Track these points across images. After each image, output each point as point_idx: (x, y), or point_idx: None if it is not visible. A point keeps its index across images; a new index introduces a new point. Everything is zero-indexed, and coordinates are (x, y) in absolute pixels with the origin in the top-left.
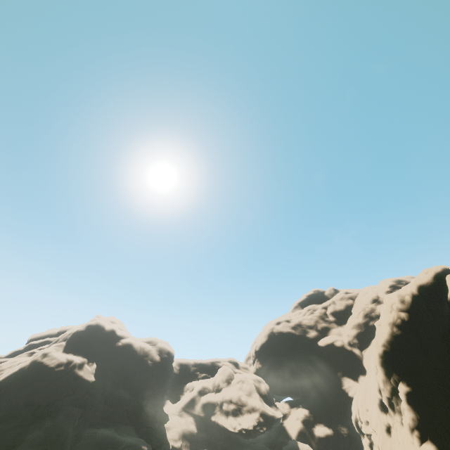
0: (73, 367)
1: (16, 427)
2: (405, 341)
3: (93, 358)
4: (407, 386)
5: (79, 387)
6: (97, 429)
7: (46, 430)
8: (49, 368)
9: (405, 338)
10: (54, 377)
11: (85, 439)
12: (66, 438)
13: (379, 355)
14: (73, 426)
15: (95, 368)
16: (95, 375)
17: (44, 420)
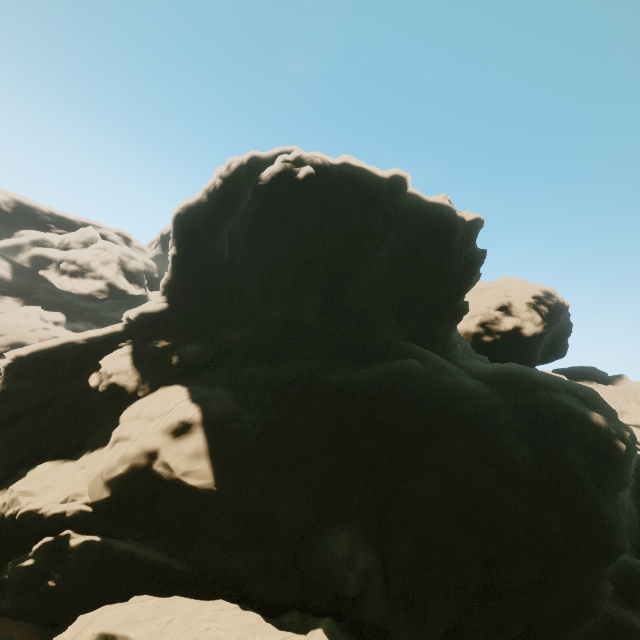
0: None
1: None
2: (204, 210)
3: None
4: (176, 250)
5: None
6: None
7: None
8: None
9: (207, 208)
10: None
11: None
12: None
13: (174, 217)
14: None
15: None
16: None
17: None
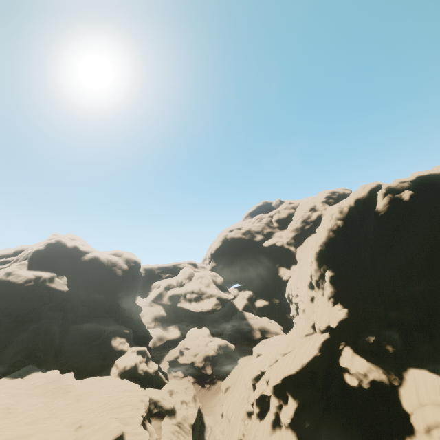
0: (43, 281)
1: (1, 333)
2: (337, 242)
3: (61, 272)
4: (332, 272)
5: (55, 296)
6: (81, 324)
7: (32, 331)
8: (18, 284)
9: (337, 240)
10: (26, 292)
11: (72, 333)
12: (54, 334)
13: (316, 253)
14: (58, 325)
15: (66, 280)
16: (68, 286)
17: (28, 324)
